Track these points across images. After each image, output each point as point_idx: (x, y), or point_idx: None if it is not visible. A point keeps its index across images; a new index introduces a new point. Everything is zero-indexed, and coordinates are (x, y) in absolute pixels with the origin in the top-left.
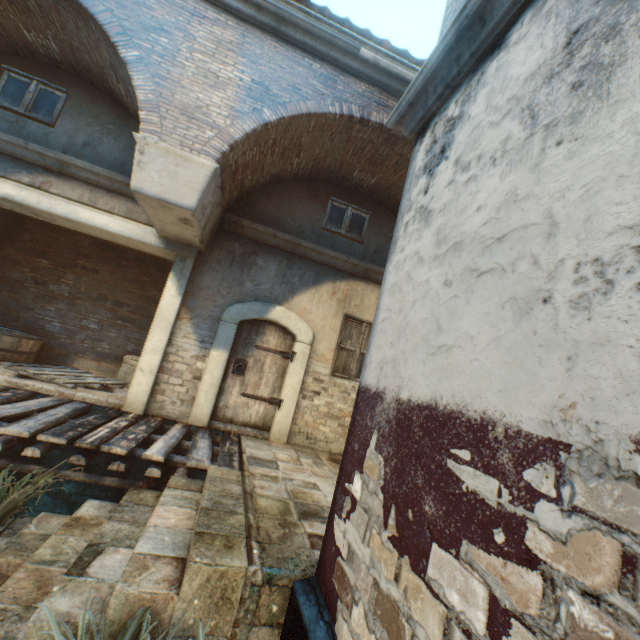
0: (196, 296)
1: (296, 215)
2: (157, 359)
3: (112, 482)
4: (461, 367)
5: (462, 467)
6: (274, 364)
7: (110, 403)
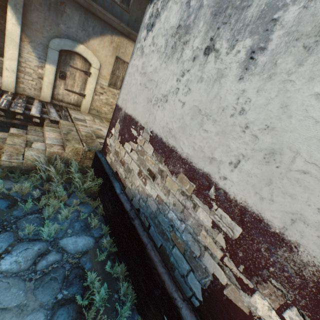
0: (30, 27)
1: None
2: (15, 65)
3: (17, 122)
4: (137, 109)
5: (133, 129)
6: (81, 77)
7: None
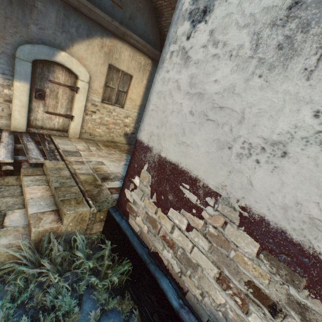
0: None
1: None
2: None
3: None
4: (191, 156)
5: (185, 190)
6: (65, 94)
7: None
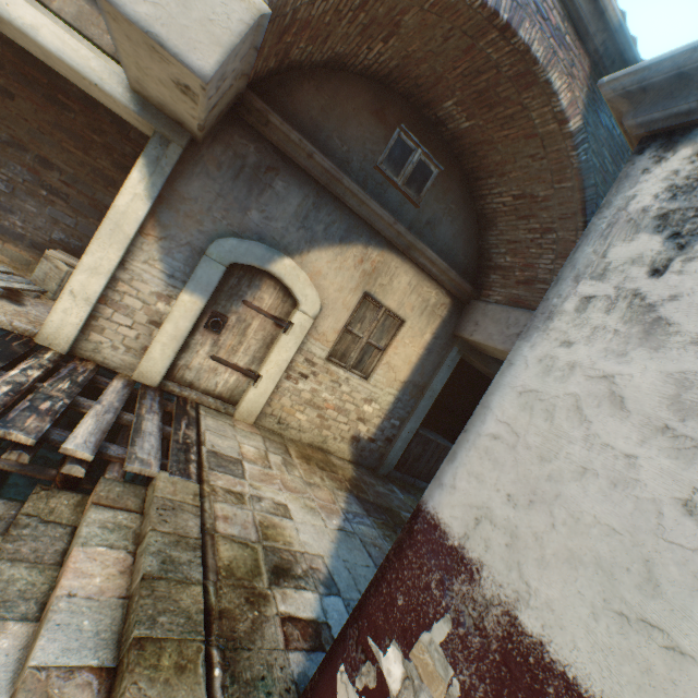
0: (174, 207)
1: (347, 133)
2: (99, 284)
3: (7, 466)
4: None
5: None
6: (262, 330)
7: (16, 327)
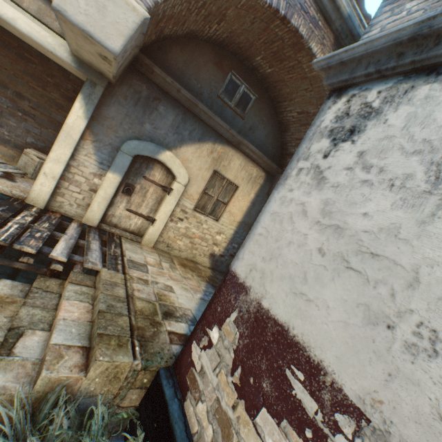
0: (101, 123)
1: (200, 76)
2: (60, 169)
3: (21, 266)
4: (314, 320)
5: (296, 381)
6: (155, 193)
7: (14, 194)
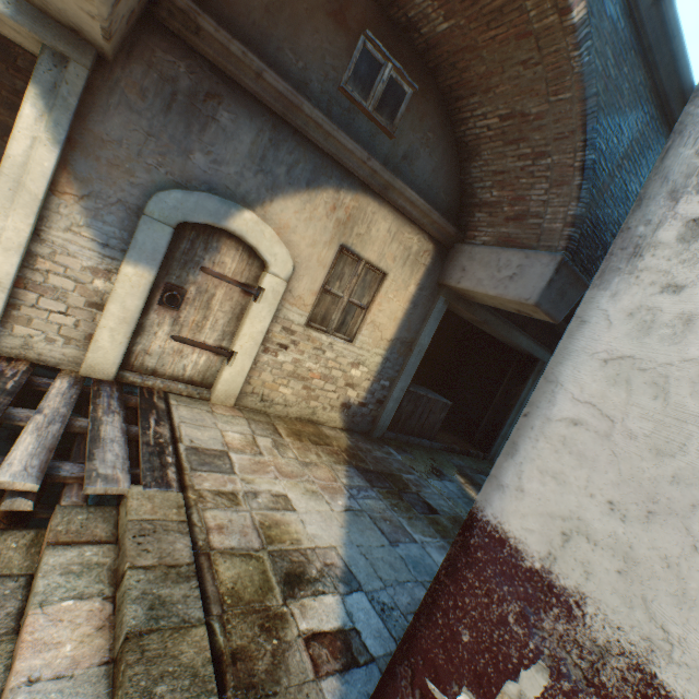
0: (92, 154)
1: (301, 43)
2: (9, 264)
3: None
4: None
5: None
6: (228, 300)
7: None
